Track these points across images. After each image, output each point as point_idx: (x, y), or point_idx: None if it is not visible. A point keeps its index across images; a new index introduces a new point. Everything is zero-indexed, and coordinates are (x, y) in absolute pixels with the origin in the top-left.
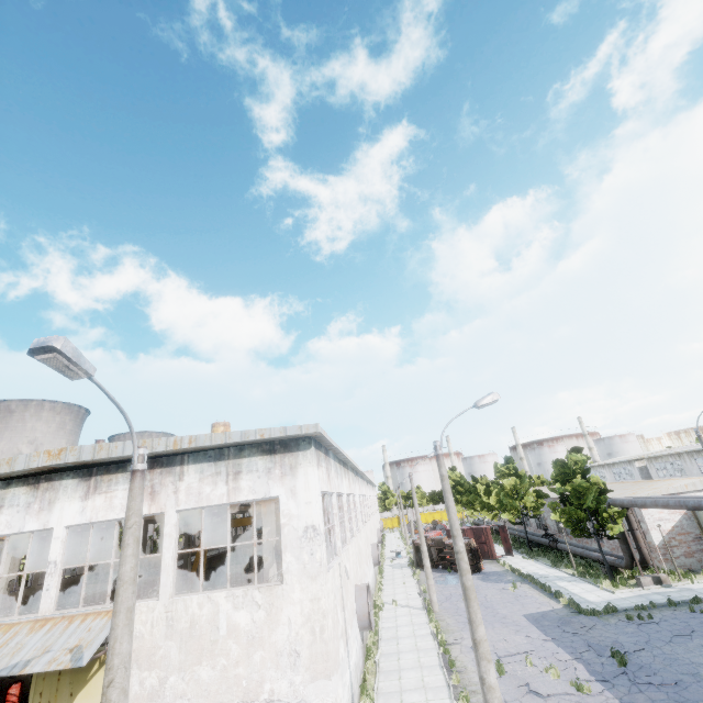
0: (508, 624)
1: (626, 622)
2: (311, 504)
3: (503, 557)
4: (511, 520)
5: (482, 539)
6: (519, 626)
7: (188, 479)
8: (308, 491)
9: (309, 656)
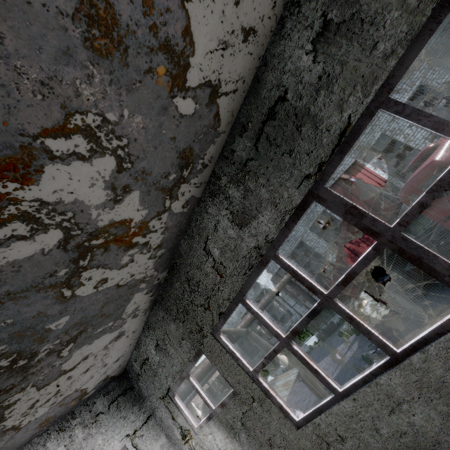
0: None
1: None
2: None
3: None
4: None
5: None
6: None
7: None
8: None
9: None
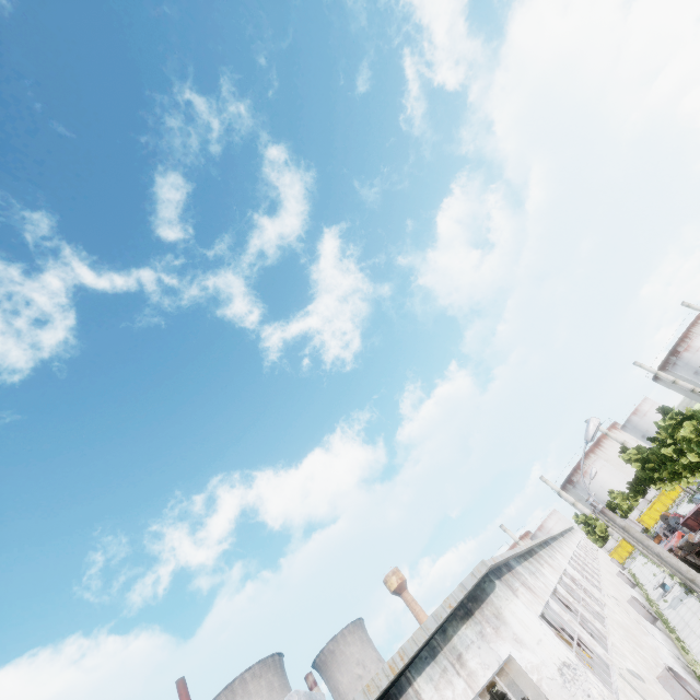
0: None
1: None
2: (542, 641)
3: None
4: None
5: None
6: None
7: (426, 695)
8: (528, 630)
9: None
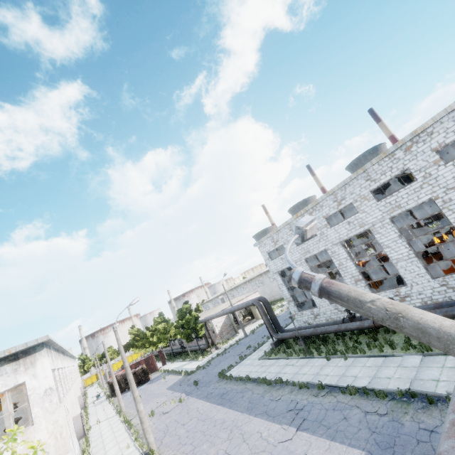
0: (159, 396)
1: (203, 369)
2: (47, 377)
3: (162, 367)
4: (164, 345)
5: (150, 363)
6: (164, 394)
7: None
8: (44, 371)
9: (55, 450)
